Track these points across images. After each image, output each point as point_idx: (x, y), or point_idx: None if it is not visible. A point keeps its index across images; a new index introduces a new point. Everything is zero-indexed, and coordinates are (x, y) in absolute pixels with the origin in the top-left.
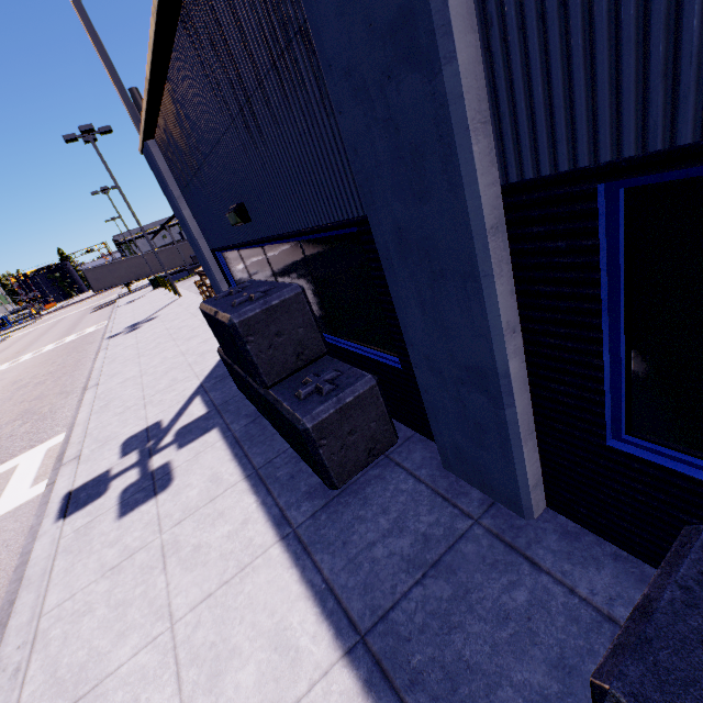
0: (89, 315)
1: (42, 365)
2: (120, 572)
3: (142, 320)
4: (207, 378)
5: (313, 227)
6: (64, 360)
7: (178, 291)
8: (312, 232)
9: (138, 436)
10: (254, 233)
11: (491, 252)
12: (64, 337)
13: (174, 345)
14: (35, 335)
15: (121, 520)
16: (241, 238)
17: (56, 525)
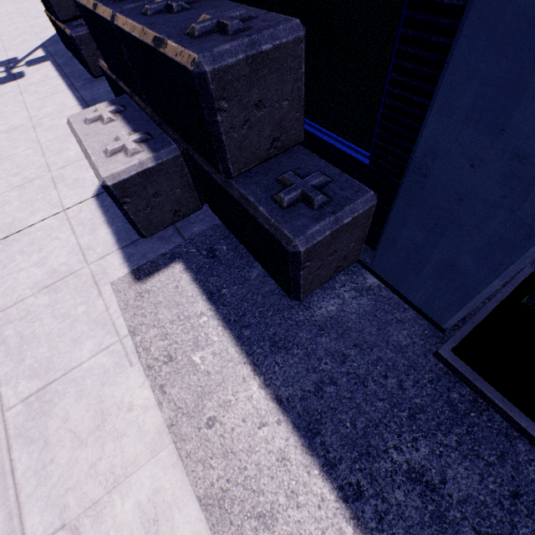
0: None
1: None
2: (2, 97)
3: None
4: (47, 41)
5: None
6: None
7: None
8: None
9: (4, 62)
10: None
11: None
12: None
13: (24, 20)
14: None
15: None
16: None
17: None
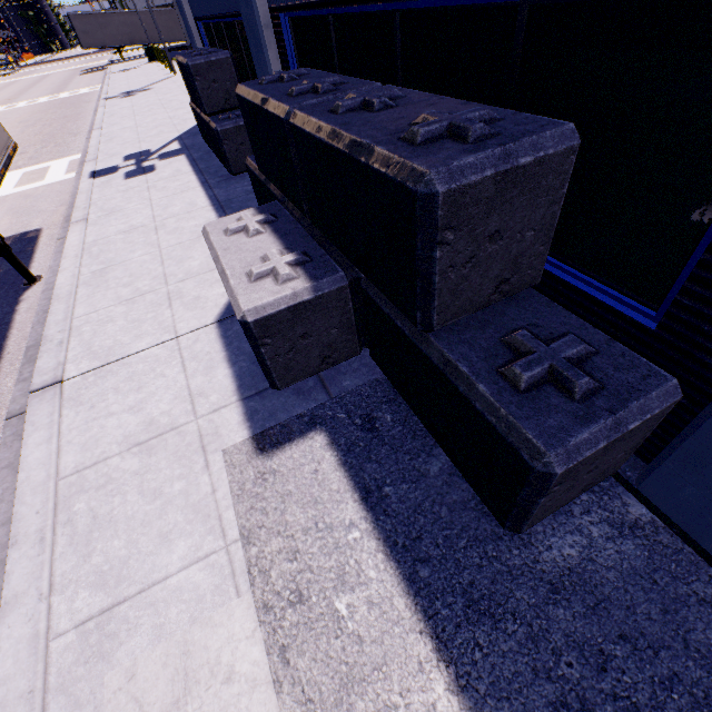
0: (79, 77)
1: (42, 113)
2: (127, 192)
3: (136, 89)
4: (185, 133)
5: (235, 13)
6: (64, 112)
7: (174, 67)
8: (235, 16)
9: (135, 155)
10: (215, 9)
11: (265, 36)
12: (56, 93)
13: (164, 112)
14: (22, 86)
15: (127, 180)
16: (209, 12)
17: (90, 180)
